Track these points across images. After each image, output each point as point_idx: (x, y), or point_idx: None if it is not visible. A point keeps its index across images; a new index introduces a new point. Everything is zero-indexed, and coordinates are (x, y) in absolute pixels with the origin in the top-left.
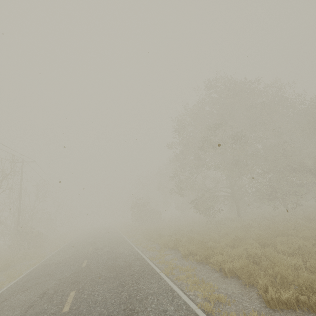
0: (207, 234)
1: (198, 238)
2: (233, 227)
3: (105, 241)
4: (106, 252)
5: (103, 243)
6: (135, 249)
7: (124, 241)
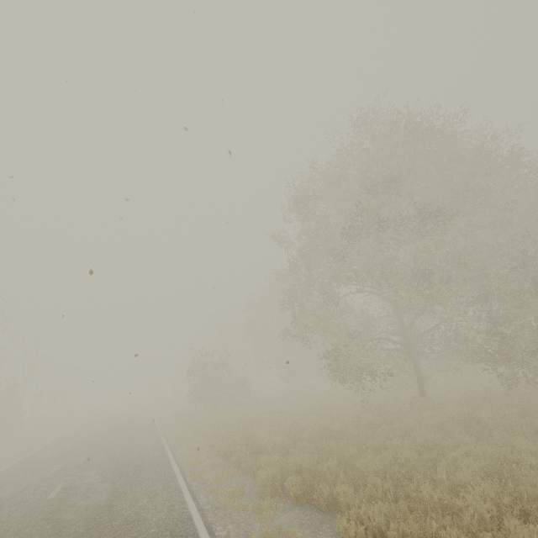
0: (379, 445)
1: (367, 462)
2: (439, 426)
3: (112, 460)
4: (91, 510)
5: (103, 466)
6: (182, 497)
7: (160, 460)
